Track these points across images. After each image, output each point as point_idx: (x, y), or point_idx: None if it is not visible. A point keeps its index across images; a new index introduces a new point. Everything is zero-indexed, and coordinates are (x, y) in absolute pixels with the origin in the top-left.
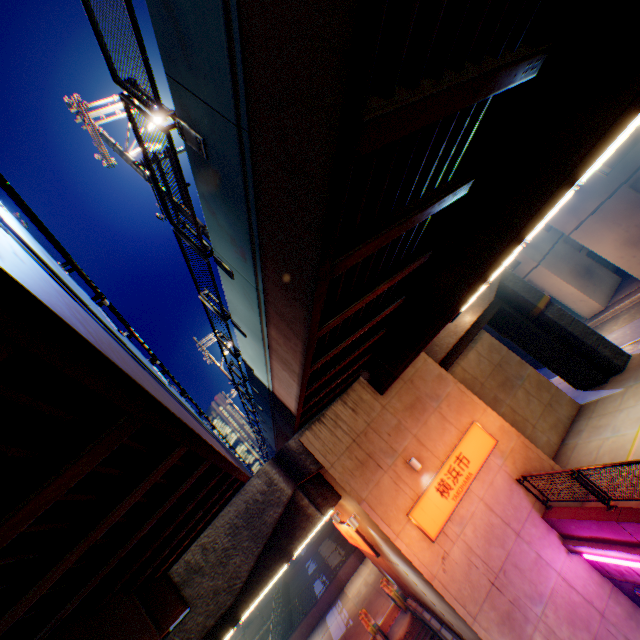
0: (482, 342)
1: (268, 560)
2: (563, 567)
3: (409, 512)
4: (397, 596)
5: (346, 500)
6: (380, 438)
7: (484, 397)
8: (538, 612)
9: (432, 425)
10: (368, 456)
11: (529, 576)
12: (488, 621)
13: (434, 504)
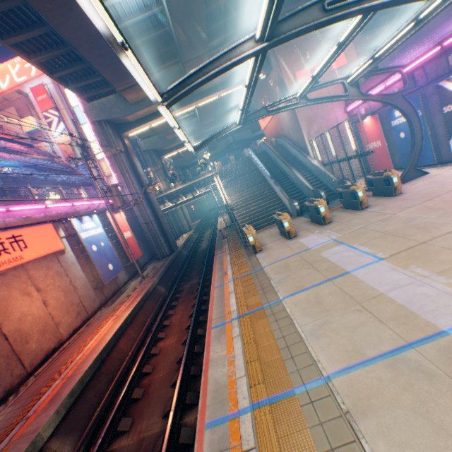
0: (381, 34)
1: (236, 78)
2: (338, 116)
3: (295, 73)
4: (273, 142)
5: (272, 71)
6: (298, 42)
7: (359, 64)
8: (320, 122)
9: (323, 46)
10: (290, 47)
11: (324, 112)
12: (302, 116)
13: (305, 75)
